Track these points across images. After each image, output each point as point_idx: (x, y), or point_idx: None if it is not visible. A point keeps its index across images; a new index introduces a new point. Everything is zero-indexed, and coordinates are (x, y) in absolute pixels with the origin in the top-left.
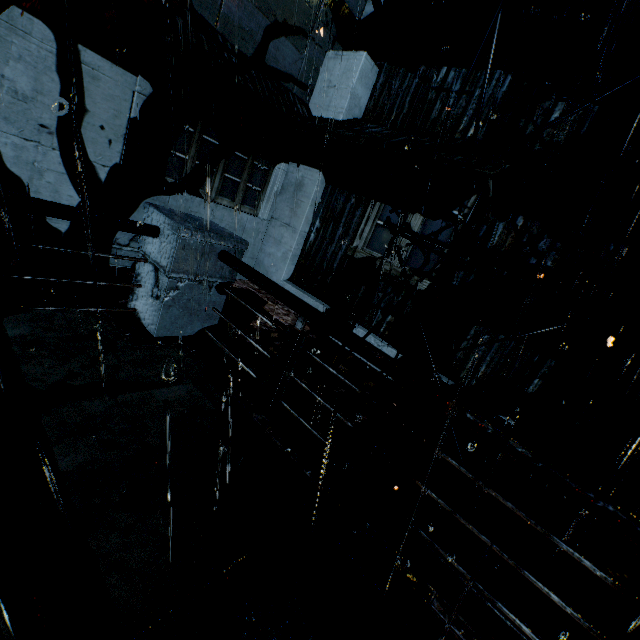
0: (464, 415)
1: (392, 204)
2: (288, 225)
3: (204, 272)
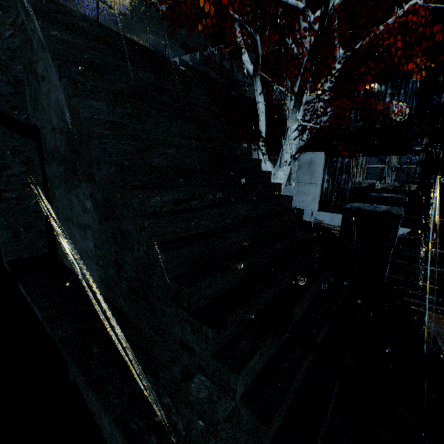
0: None
1: (373, 155)
2: (310, 183)
3: None
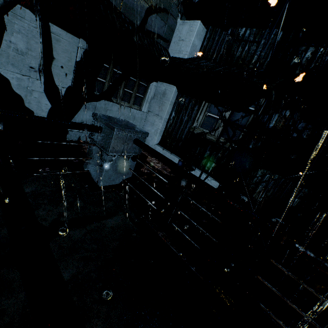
0: (294, 245)
1: (214, 104)
2: (157, 115)
3: (126, 150)
